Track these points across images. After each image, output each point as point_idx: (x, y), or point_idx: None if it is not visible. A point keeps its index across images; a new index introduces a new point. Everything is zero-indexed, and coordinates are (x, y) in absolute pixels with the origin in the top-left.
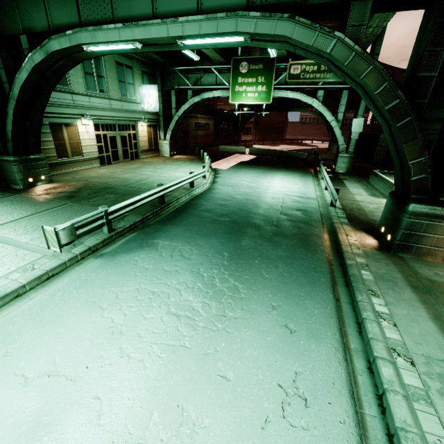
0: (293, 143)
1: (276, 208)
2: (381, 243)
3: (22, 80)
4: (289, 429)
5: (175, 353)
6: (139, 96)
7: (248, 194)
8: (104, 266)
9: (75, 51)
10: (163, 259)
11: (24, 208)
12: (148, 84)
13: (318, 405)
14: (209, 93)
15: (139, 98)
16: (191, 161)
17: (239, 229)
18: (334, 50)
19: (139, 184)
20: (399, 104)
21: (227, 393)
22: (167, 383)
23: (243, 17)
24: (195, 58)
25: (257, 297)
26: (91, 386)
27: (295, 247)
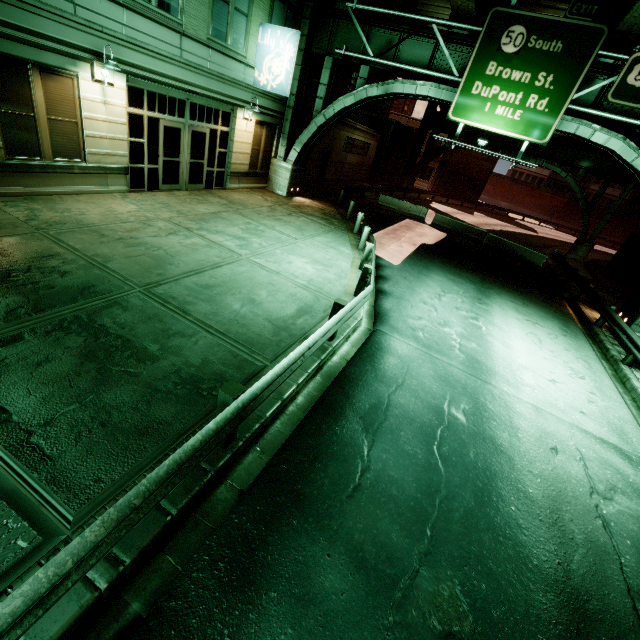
0: (493, 212)
1: (599, 538)
2: None
3: None
4: None
5: None
6: (253, 50)
7: (478, 405)
8: None
9: None
10: None
11: None
12: (281, 26)
13: None
14: (406, 82)
15: (252, 53)
16: (327, 221)
17: None
18: None
19: (191, 287)
20: None
21: None
22: None
23: None
24: None
25: None
26: None
27: None
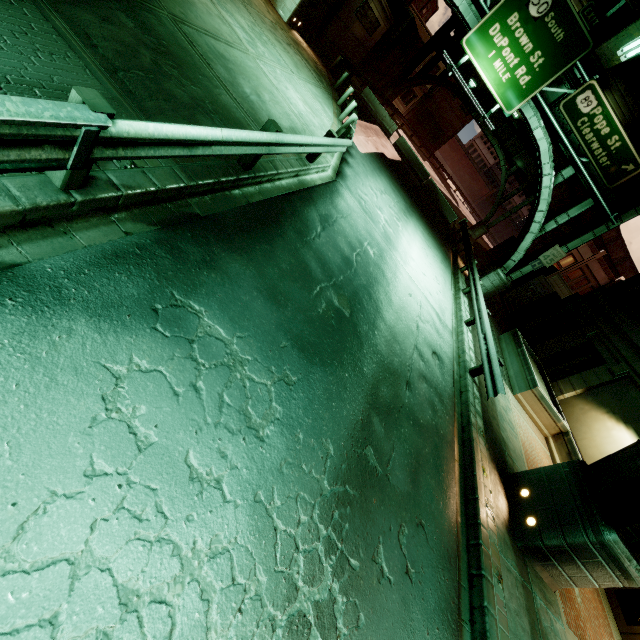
0: (438, 171)
1: (412, 328)
2: (511, 511)
3: None
4: None
5: None
6: None
7: (382, 255)
8: None
9: None
10: (195, 410)
11: None
12: None
13: None
14: None
15: None
16: (319, 77)
17: (361, 364)
18: None
19: (210, 46)
20: None
21: None
22: None
23: None
24: None
25: None
26: None
27: (427, 470)
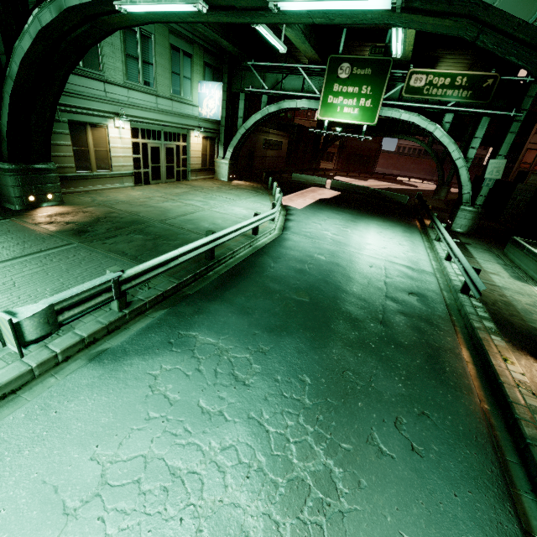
0: (384, 178)
1: (378, 286)
2: None
3: (24, 51)
4: None
5: None
6: (196, 96)
7: (334, 255)
8: (96, 386)
9: (104, 11)
10: (200, 380)
11: (7, 245)
12: (211, 82)
13: None
14: (290, 101)
15: (196, 98)
16: (255, 191)
17: (326, 324)
18: None
19: (182, 220)
20: None
21: None
22: None
23: None
24: (281, 49)
25: (373, 513)
26: None
27: (421, 375)
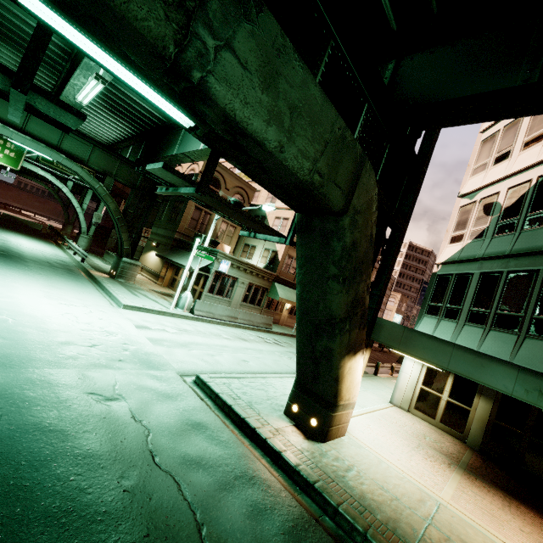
0: (7, 208)
1: (41, 256)
2: (111, 277)
3: None
4: (87, 294)
5: (36, 283)
6: None
7: (5, 243)
8: None
9: None
10: None
11: None
12: None
13: (94, 294)
14: None
15: None
16: None
17: (23, 260)
18: (99, 189)
19: None
20: (121, 218)
21: (65, 289)
22: (41, 286)
23: (57, 153)
24: None
25: (59, 279)
26: (9, 282)
27: (67, 271)
